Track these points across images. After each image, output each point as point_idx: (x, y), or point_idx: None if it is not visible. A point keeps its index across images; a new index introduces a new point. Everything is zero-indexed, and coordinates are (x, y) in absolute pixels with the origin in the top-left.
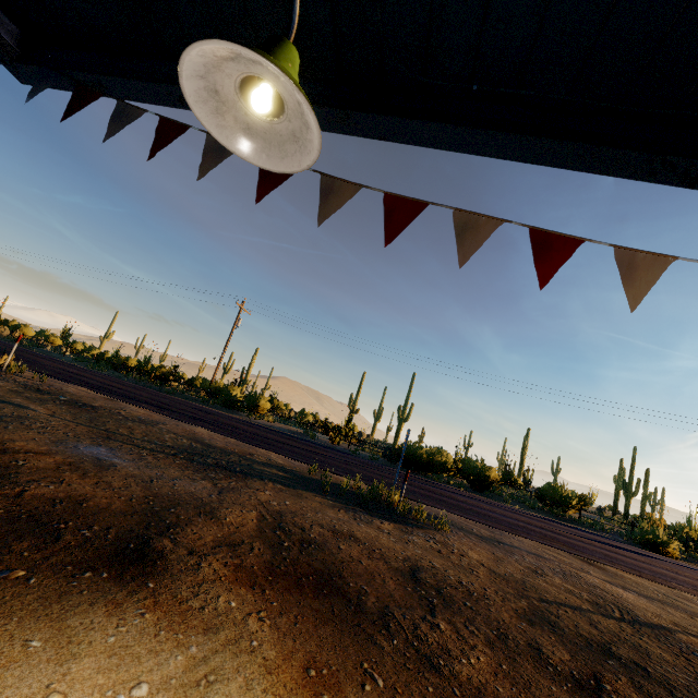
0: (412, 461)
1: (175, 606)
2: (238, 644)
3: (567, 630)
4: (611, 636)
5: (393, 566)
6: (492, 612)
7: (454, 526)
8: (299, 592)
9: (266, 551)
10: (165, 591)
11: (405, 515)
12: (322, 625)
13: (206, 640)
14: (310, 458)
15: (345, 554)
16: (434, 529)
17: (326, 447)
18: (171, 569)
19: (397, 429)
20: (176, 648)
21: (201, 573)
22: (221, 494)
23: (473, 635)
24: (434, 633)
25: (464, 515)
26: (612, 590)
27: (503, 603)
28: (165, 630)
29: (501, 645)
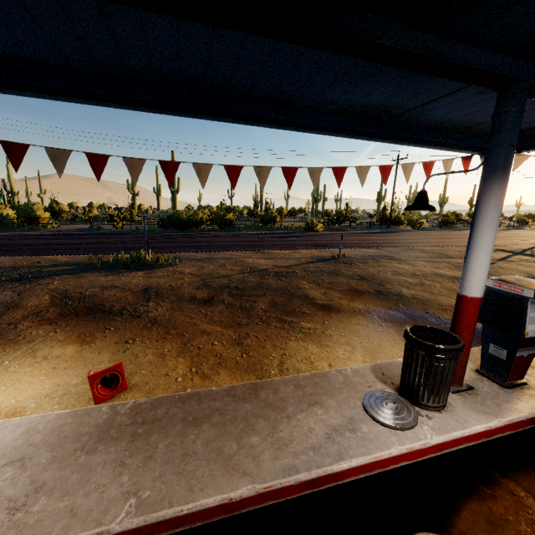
0: (178, 224)
1: (9, 342)
2: (46, 340)
3: (214, 286)
4: (234, 281)
5: (135, 291)
6: (180, 291)
7: (186, 259)
8: (77, 318)
9: (57, 310)
10: (1, 340)
11: (154, 264)
12: (88, 323)
13: (30, 345)
14: (92, 249)
15: (106, 296)
16: (171, 265)
17: (110, 234)
18: (1, 333)
19: (173, 200)
20: (16, 351)
21: (19, 329)
22: (21, 295)
23: (165, 302)
24: (145, 308)
25: (197, 251)
26: (255, 262)
27: (189, 286)
28: (8, 349)
29: (177, 301)
